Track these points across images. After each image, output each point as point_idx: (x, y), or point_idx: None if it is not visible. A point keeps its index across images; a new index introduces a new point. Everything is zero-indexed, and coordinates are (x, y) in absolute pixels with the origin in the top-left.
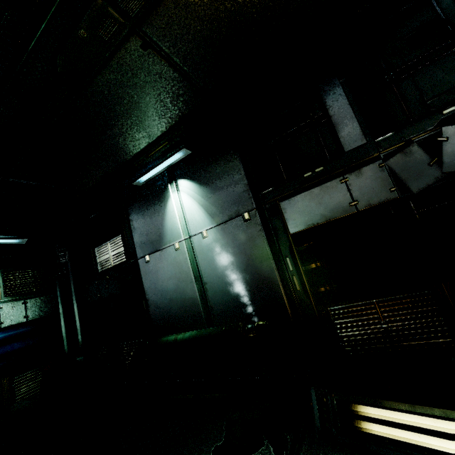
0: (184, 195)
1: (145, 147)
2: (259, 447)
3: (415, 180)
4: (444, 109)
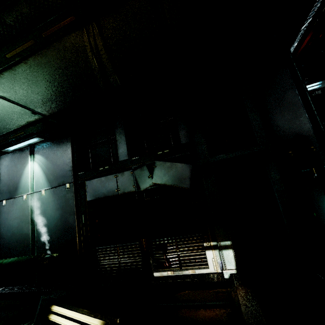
0: (36, 165)
1: (6, 133)
2: None
3: (142, 184)
4: (158, 151)
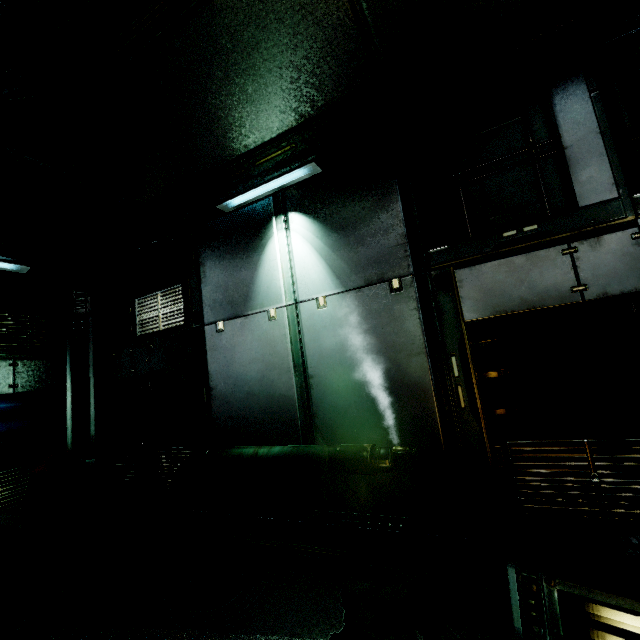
0: (296, 238)
1: (255, 147)
2: None
3: None
4: None
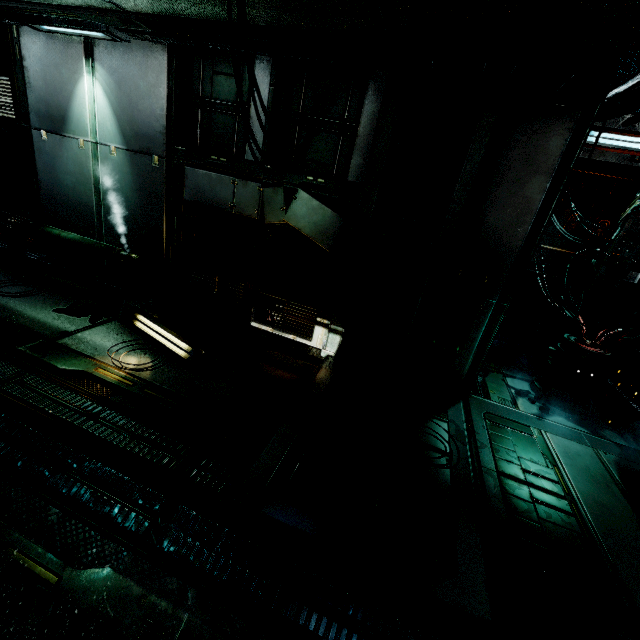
0: (100, 88)
1: (42, 3)
2: (83, 316)
3: (270, 214)
4: (309, 175)
